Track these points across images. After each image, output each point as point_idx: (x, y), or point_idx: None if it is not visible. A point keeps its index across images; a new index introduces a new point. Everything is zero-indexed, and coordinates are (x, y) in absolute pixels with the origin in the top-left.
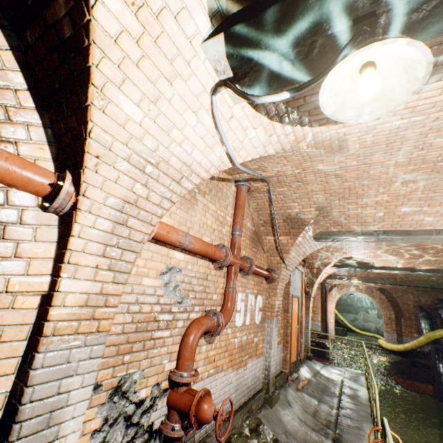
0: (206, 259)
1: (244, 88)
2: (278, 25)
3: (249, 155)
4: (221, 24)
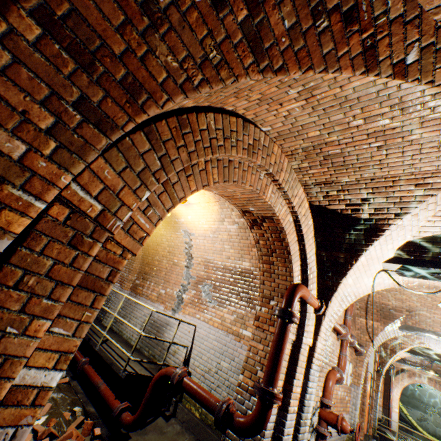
0: (334, 333)
1: (393, 273)
2: (419, 269)
3: (380, 288)
4: (392, 259)
